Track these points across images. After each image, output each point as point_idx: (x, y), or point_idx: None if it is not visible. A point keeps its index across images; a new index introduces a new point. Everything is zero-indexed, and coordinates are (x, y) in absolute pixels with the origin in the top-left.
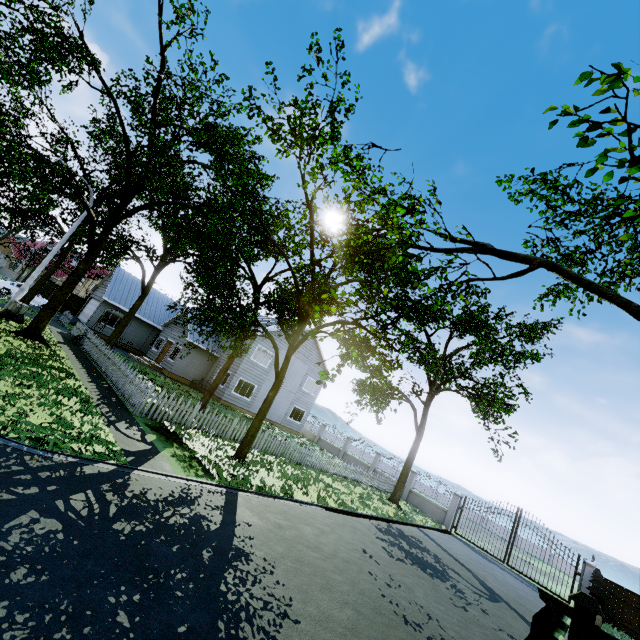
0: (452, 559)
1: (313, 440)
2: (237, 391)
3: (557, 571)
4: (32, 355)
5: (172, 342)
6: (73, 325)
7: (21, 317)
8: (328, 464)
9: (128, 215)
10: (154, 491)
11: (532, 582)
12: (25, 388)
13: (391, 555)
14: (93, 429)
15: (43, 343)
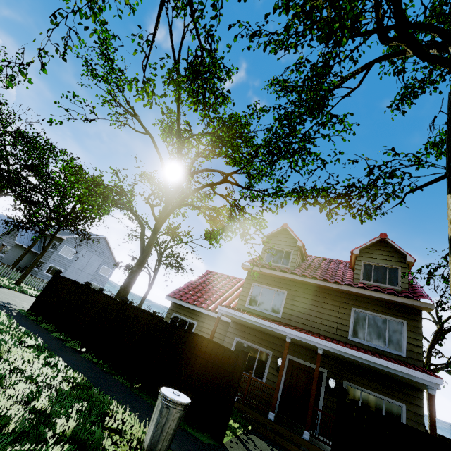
0: None
1: None
2: (48, 272)
3: None
4: None
5: (5, 244)
6: None
7: None
8: None
9: None
10: None
11: None
12: None
13: None
14: None
15: None
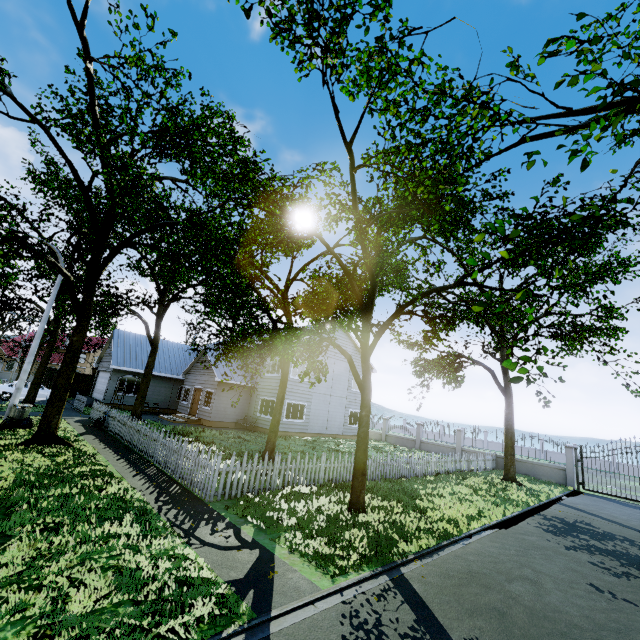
0: (637, 533)
1: (380, 439)
2: (288, 416)
3: None
4: (51, 468)
5: (200, 388)
6: (90, 406)
7: (27, 421)
8: (428, 465)
9: (108, 260)
10: None
11: None
12: (52, 536)
13: (613, 573)
14: (174, 567)
15: (62, 444)
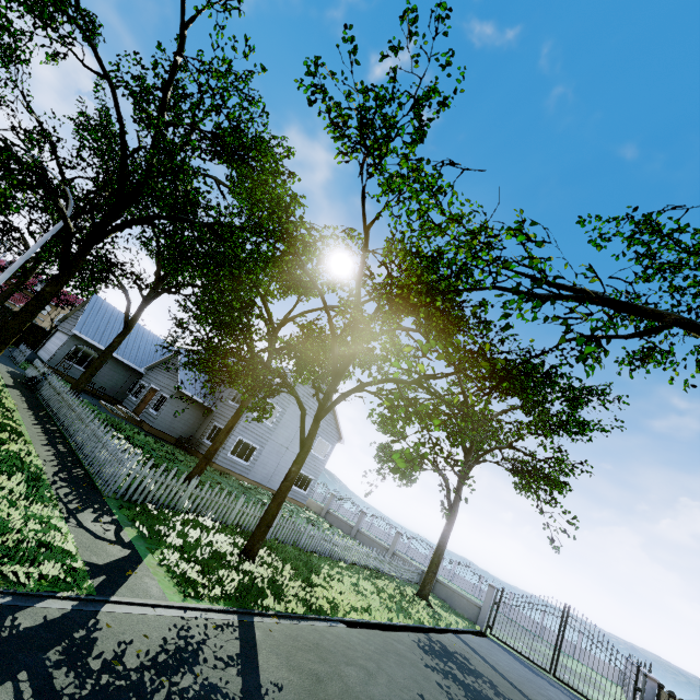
0: (506, 683)
1: (320, 513)
2: (234, 453)
3: (589, 670)
4: None
5: (156, 389)
6: (30, 363)
7: None
8: (348, 551)
9: (117, 229)
10: (136, 646)
11: (584, 699)
12: None
13: (451, 697)
14: (42, 530)
15: None
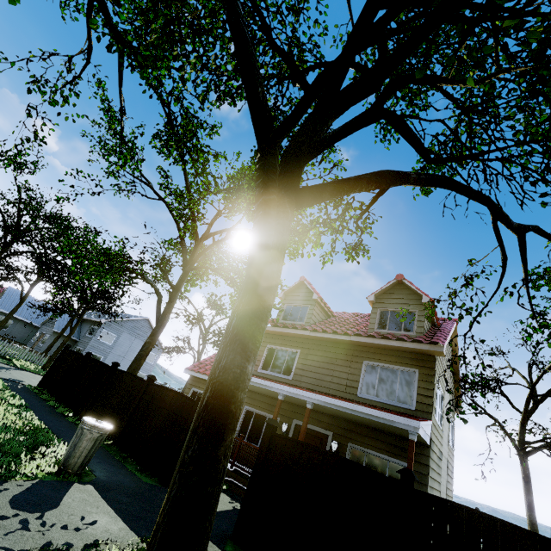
0: None
1: None
2: None
3: None
4: None
5: (45, 333)
6: None
7: None
8: None
9: (3, 258)
10: None
11: None
12: None
13: None
14: None
15: None
